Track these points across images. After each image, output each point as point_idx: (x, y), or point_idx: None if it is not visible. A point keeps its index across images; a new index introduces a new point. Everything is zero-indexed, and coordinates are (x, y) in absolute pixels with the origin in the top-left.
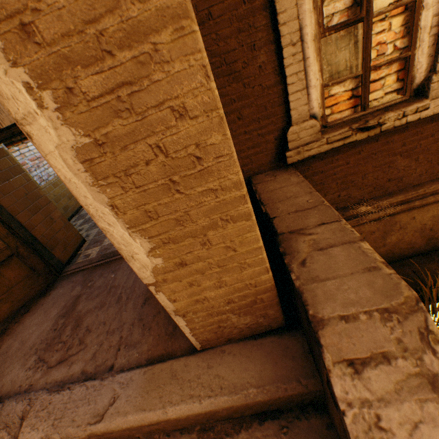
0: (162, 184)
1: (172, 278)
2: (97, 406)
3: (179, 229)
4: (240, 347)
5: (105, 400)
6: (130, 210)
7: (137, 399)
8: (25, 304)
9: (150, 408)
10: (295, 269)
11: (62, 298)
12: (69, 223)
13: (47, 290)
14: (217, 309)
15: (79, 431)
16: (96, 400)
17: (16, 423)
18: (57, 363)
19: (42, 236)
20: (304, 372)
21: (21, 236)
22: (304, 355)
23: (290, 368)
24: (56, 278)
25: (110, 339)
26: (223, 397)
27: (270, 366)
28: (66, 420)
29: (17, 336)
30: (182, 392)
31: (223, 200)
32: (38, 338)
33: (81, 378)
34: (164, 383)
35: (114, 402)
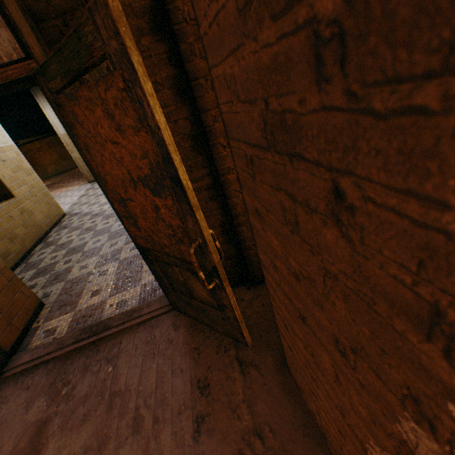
0: None
1: None
2: None
3: None
4: None
5: None
6: None
7: None
8: None
9: None
10: None
11: (5, 432)
12: (17, 280)
13: None
14: None
15: None
16: None
17: None
18: None
19: None
20: None
21: None
22: None
23: None
24: None
25: None
26: None
27: None
28: None
29: None
30: None
31: None
32: None
33: None
34: None
35: None
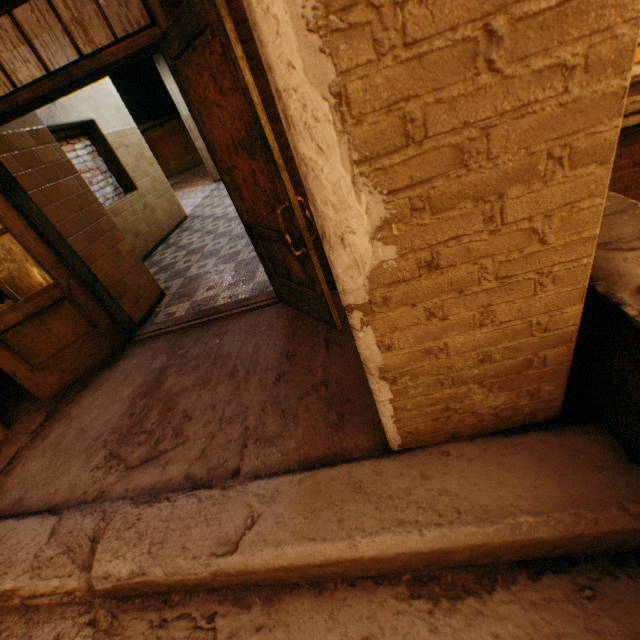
0: (464, 39)
1: (400, 298)
2: (222, 528)
3: (454, 175)
4: (478, 448)
5: (237, 520)
6: (373, 112)
7: (296, 522)
8: (80, 379)
9: (323, 537)
10: (629, 300)
11: (137, 371)
12: (142, 265)
13: (113, 360)
14: (457, 372)
15: (197, 566)
16: (219, 520)
17: (84, 547)
18: (142, 463)
19: (105, 278)
20: (632, 494)
21: (76, 270)
22: (620, 465)
23: (596, 485)
24: (126, 344)
25: (227, 431)
26: (466, 527)
27: (552, 481)
28: (172, 547)
29: (72, 422)
30: (381, 514)
31: (574, 102)
32: (106, 426)
33: (185, 485)
34: (343, 499)
35: (254, 524)
